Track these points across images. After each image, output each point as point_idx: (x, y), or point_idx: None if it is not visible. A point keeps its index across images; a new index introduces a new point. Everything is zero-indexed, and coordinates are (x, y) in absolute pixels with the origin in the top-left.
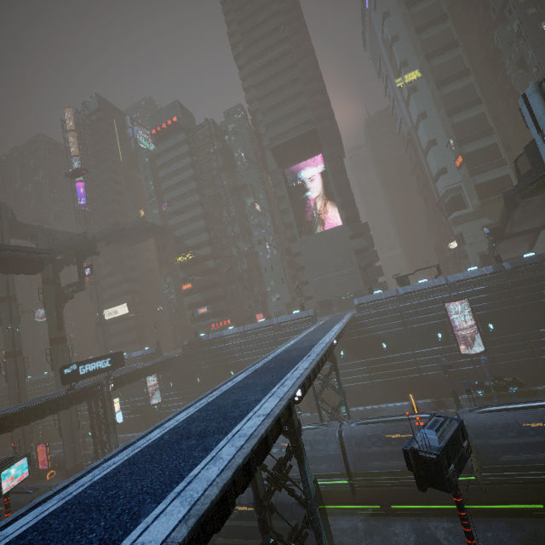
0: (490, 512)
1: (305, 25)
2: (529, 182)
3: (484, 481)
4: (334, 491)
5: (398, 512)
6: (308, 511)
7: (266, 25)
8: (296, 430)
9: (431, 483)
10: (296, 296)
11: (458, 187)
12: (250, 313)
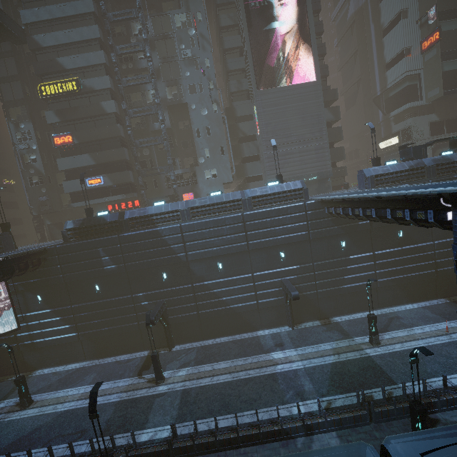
0: None
1: None
2: None
3: None
4: None
5: None
6: None
7: None
8: None
9: None
10: (237, 176)
11: (416, 76)
12: (175, 191)
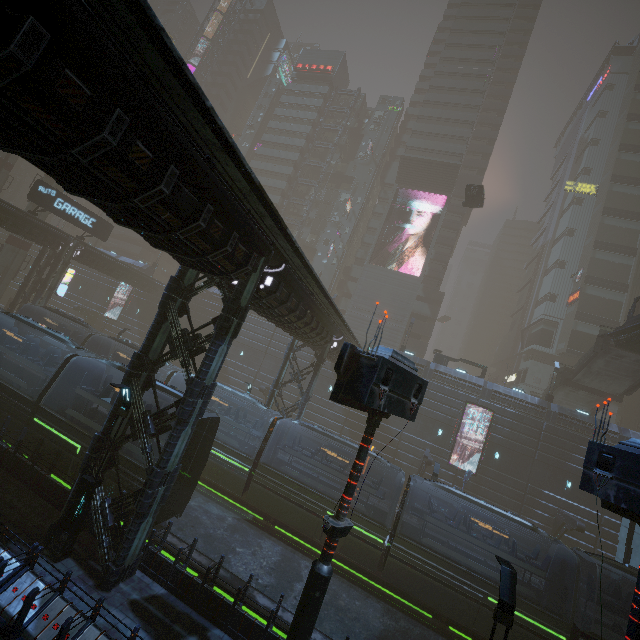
0: (373, 590)
1: (518, 68)
2: (637, 323)
3: (390, 551)
4: (227, 472)
5: (279, 535)
6: (190, 388)
7: (483, 37)
8: (239, 304)
9: (350, 391)
10: None
11: (555, 323)
12: None
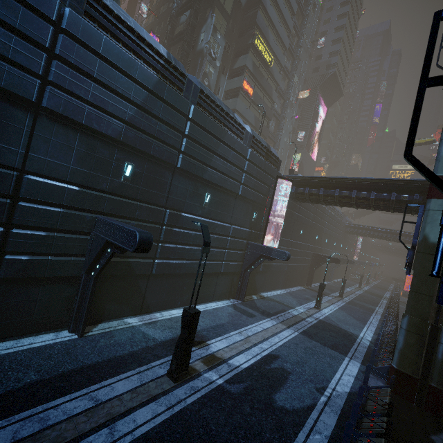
0: None
1: None
2: None
3: None
4: None
5: None
6: None
7: None
8: None
9: None
10: None
11: None
12: None
